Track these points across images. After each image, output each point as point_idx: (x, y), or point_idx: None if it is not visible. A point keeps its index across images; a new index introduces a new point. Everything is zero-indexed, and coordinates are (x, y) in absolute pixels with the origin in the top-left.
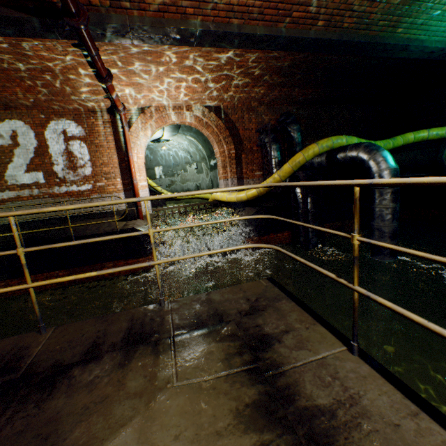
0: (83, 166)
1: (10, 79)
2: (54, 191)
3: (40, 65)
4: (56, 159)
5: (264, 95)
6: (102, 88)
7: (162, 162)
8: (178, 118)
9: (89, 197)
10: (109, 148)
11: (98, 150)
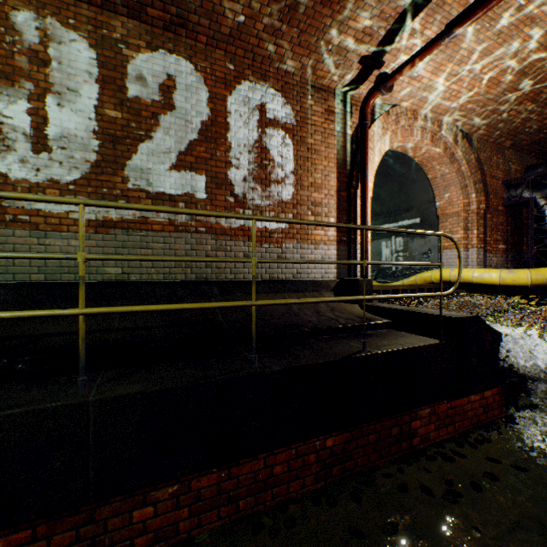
0: (281, 180)
1: None
2: (219, 220)
3: None
4: (235, 155)
5: (536, 130)
6: (384, 33)
7: None
8: (420, 136)
9: (279, 245)
10: (325, 157)
11: (309, 156)
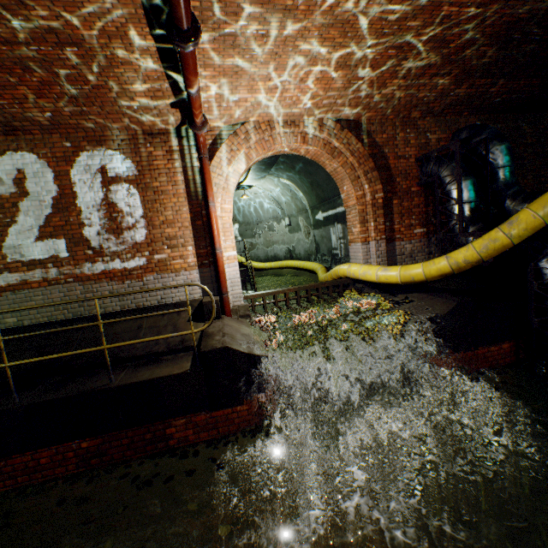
0: (133, 226)
1: (3, 67)
2: (83, 270)
3: (52, 26)
4: (87, 216)
5: (439, 95)
6: (169, 86)
7: (237, 218)
8: (288, 141)
9: (141, 279)
10: (175, 194)
11: (157, 198)
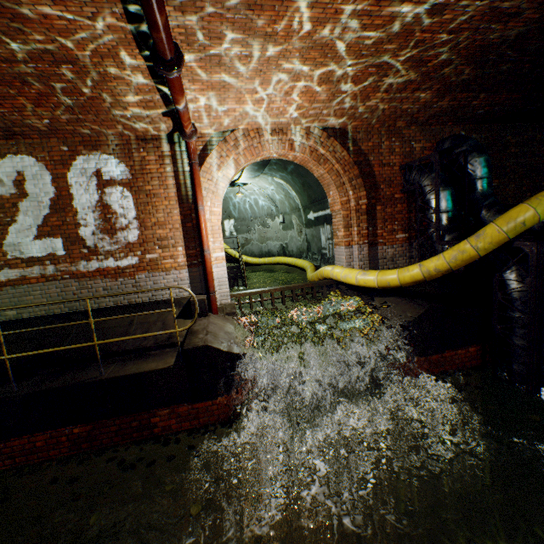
0: (126, 227)
1: (3, 81)
2: (79, 268)
3: (48, 47)
4: (83, 216)
5: (423, 107)
6: (160, 97)
7: (233, 214)
8: (276, 148)
9: (133, 277)
10: (166, 197)
11: (150, 201)
